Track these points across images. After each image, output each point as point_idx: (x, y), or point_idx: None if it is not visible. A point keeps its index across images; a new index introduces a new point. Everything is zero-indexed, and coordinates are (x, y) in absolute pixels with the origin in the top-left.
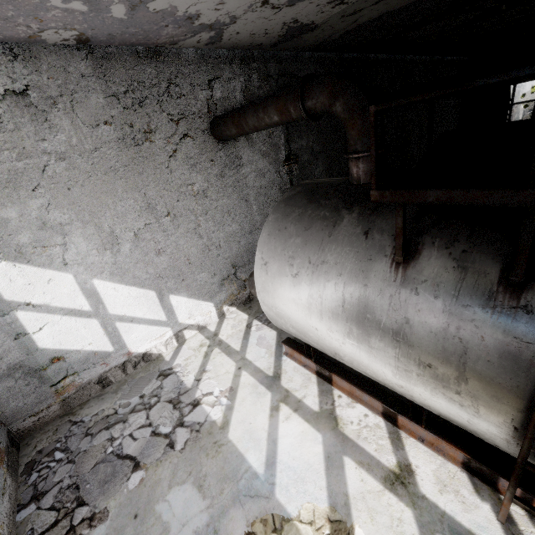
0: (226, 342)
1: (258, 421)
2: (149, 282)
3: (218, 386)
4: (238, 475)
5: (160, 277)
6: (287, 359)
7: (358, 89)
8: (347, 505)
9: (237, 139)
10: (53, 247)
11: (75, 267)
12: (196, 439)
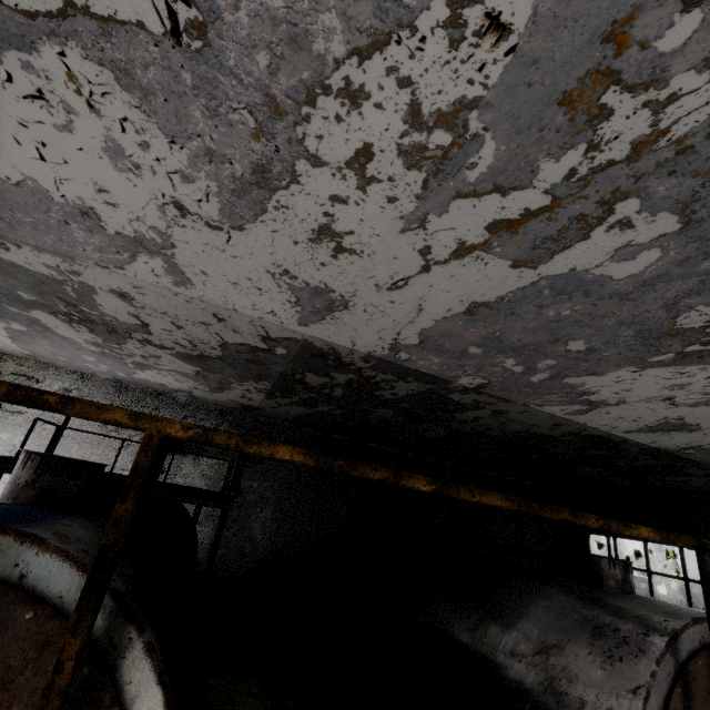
0: None
1: None
2: None
3: None
4: None
5: None
6: None
7: None
8: None
9: (186, 456)
10: None
11: (1, 483)
12: None
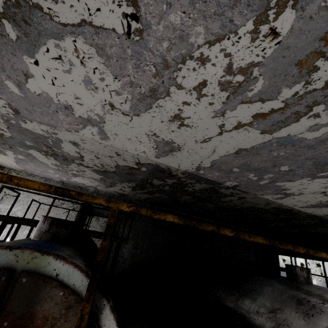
0: None
1: None
2: None
3: None
4: None
5: None
6: None
7: (82, 206)
8: None
9: (93, 217)
10: None
11: (7, 229)
12: None
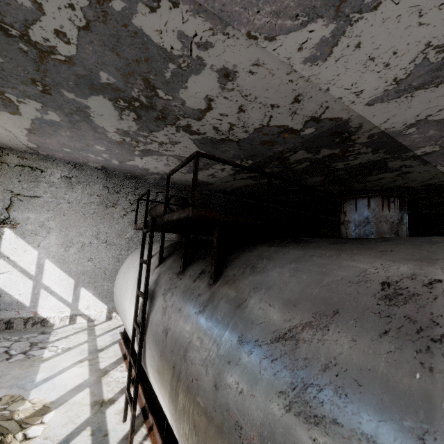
0: (96, 330)
1: (65, 363)
2: (75, 273)
3: (65, 345)
4: (25, 378)
5: (83, 274)
6: (118, 345)
7: (181, 202)
8: (61, 404)
9: None
10: (39, 236)
11: (42, 249)
12: (24, 360)
